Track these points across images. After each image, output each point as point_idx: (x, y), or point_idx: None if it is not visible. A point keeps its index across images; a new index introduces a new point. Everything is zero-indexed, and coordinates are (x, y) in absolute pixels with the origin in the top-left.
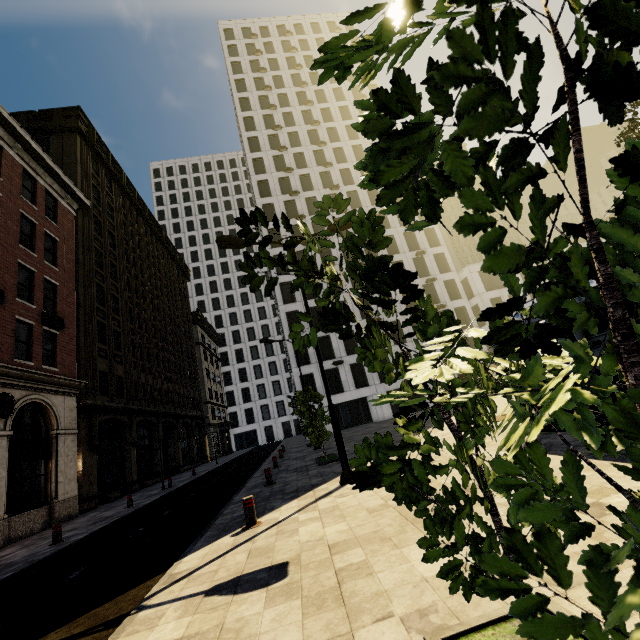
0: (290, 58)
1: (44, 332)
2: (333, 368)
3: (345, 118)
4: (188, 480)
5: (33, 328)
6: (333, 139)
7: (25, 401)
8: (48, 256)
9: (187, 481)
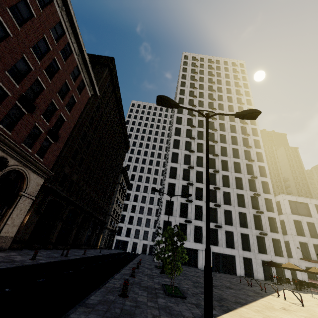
0: (210, 72)
1: (46, 139)
2: (184, 223)
3: (229, 101)
4: (78, 256)
5: (41, 133)
6: (220, 109)
7: (15, 168)
8: (68, 106)
9: (77, 257)
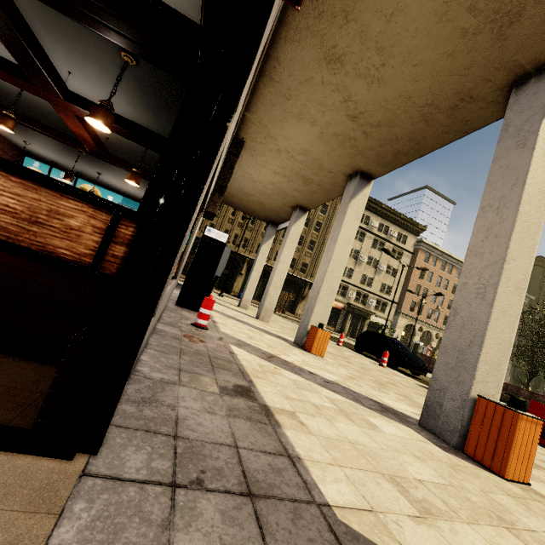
0: None
1: None
2: None
3: None
4: None
5: None
6: None
7: None
8: None
9: None
